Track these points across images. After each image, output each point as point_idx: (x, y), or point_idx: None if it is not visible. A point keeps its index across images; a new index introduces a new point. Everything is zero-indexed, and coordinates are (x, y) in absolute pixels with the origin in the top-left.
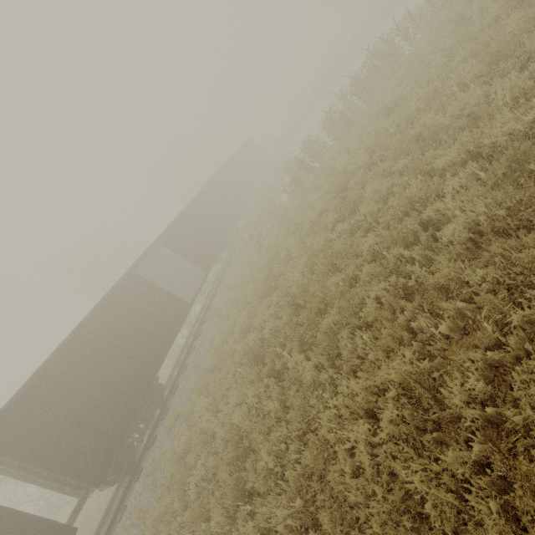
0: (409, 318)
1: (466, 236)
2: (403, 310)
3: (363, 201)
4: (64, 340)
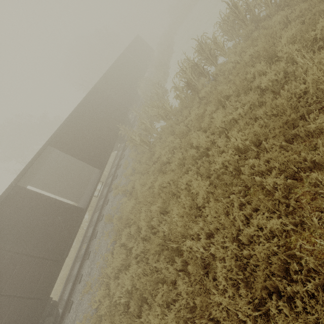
0: None
1: None
2: None
3: None
4: None
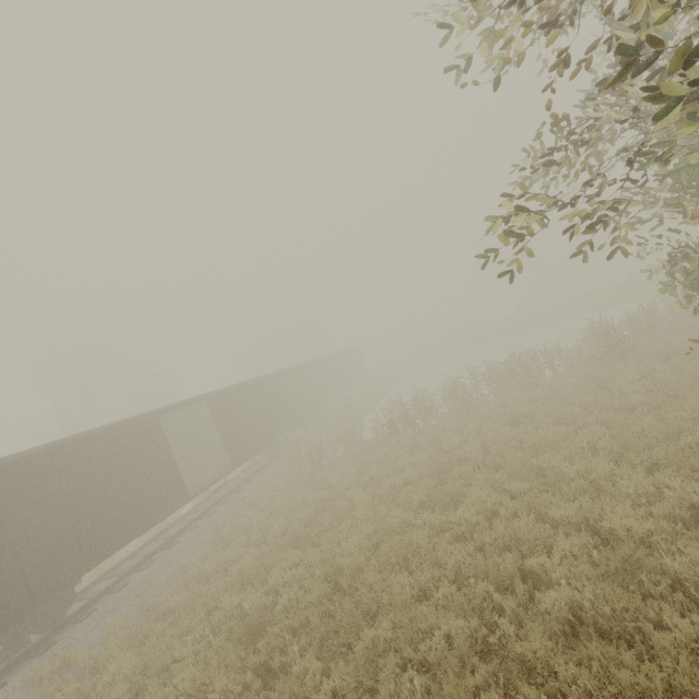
0: (477, 686)
1: (565, 615)
2: (473, 670)
3: (461, 499)
4: (23, 455)
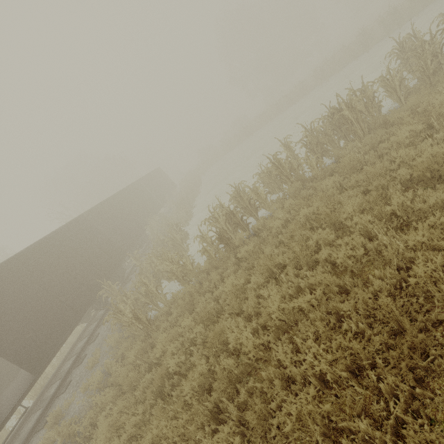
0: None
1: None
2: None
3: None
4: None
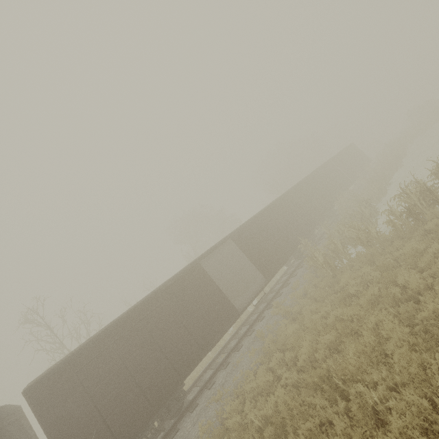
0: None
1: None
2: None
3: None
4: (121, 316)
